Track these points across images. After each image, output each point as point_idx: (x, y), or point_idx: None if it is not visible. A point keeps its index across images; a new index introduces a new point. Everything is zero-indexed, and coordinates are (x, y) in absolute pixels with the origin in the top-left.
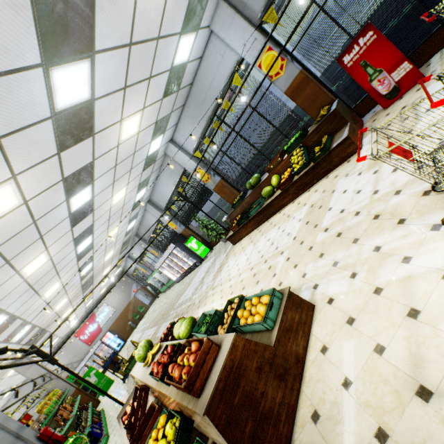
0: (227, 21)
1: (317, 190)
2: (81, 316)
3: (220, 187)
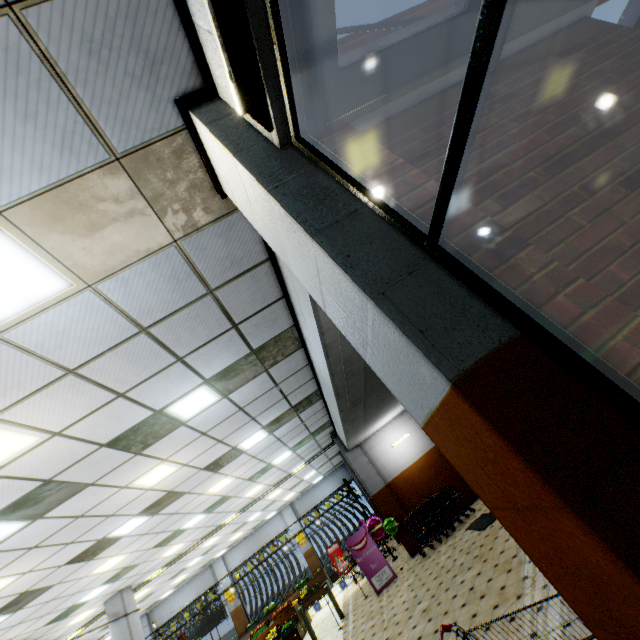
0: (289, 512)
1: (311, 608)
2: None
3: (239, 611)
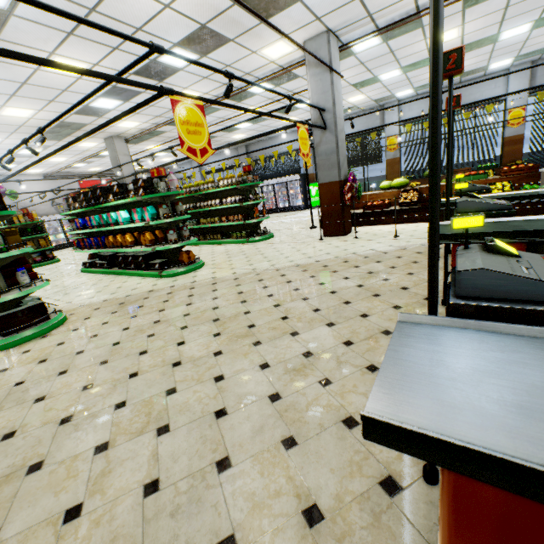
0: (521, 74)
1: None
2: (100, 170)
3: (395, 162)
